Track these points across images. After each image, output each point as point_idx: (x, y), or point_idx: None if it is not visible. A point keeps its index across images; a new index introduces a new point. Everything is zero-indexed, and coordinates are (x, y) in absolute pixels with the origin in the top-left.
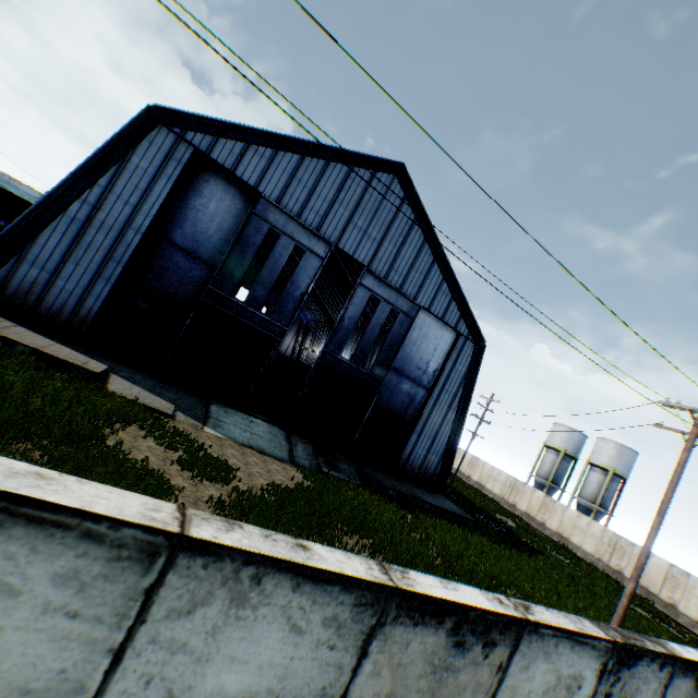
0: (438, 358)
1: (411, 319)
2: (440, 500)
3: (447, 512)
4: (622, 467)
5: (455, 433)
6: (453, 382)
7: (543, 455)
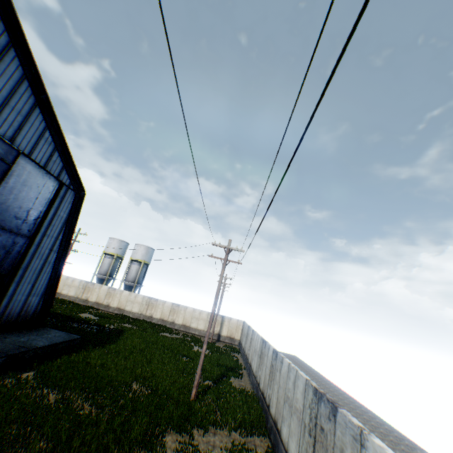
0: (41, 206)
1: (8, 164)
2: (47, 335)
3: (60, 344)
4: (148, 259)
5: (57, 271)
6: (55, 227)
7: (104, 259)
